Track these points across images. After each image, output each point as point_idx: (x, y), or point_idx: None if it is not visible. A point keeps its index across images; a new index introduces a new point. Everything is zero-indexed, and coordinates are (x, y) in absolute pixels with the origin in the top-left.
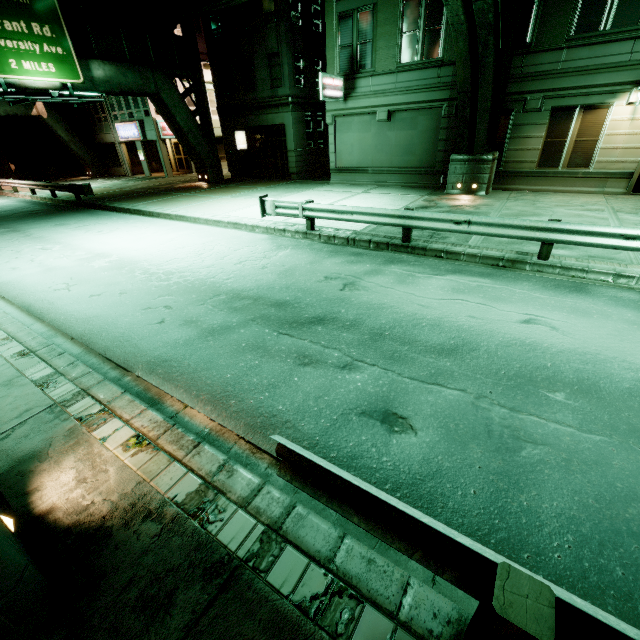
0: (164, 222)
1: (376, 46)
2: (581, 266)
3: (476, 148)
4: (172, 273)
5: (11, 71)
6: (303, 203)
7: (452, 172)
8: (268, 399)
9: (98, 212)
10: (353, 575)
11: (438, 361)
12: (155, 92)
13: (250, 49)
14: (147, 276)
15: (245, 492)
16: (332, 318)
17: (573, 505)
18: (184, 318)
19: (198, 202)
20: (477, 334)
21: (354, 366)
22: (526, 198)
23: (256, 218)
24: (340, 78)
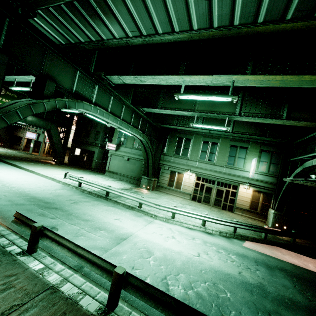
0: (24, 171)
1: (127, 140)
2: (147, 211)
3: (149, 175)
4: (14, 187)
5: None
6: (79, 177)
7: (142, 181)
8: None
9: None
10: (16, 242)
11: (80, 221)
12: (49, 129)
13: (91, 128)
14: (3, 186)
15: None
16: (60, 208)
17: (80, 244)
18: (9, 199)
19: (44, 168)
20: (99, 219)
21: (55, 218)
22: (161, 194)
23: (63, 178)
24: (115, 144)
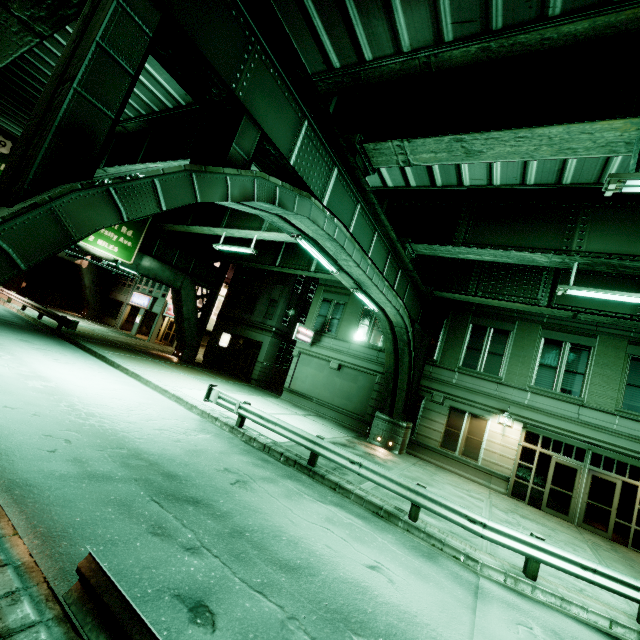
0: (119, 373)
1: (341, 323)
2: (440, 536)
3: (395, 413)
4: (94, 415)
5: (86, 240)
6: (242, 402)
7: (375, 425)
8: (99, 552)
9: (67, 344)
10: None
11: (276, 573)
12: (178, 287)
13: (260, 291)
14: (70, 409)
15: (15, 624)
16: (208, 503)
17: None
18: (76, 455)
19: (160, 370)
20: (324, 562)
21: (199, 551)
22: (428, 468)
23: (200, 400)
24: (312, 331)
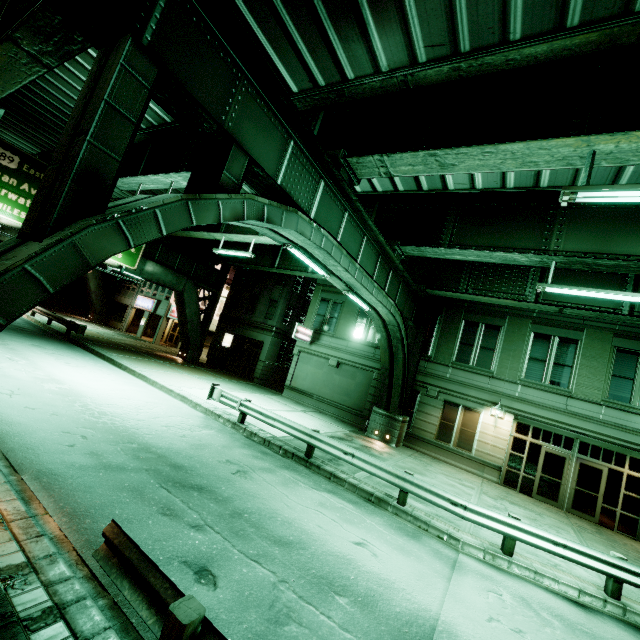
0: (127, 375)
1: (339, 322)
2: (425, 519)
3: (391, 408)
4: (106, 414)
5: None
6: (243, 399)
7: (373, 420)
8: None
9: (77, 348)
10: None
11: (270, 547)
12: (181, 290)
13: (260, 292)
14: (84, 409)
15: (55, 577)
16: (211, 490)
17: None
18: (92, 449)
19: (165, 370)
20: (314, 539)
21: (203, 528)
22: (423, 460)
23: (203, 399)
24: (311, 330)
